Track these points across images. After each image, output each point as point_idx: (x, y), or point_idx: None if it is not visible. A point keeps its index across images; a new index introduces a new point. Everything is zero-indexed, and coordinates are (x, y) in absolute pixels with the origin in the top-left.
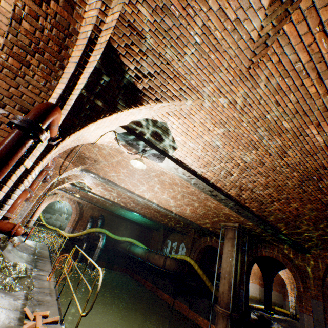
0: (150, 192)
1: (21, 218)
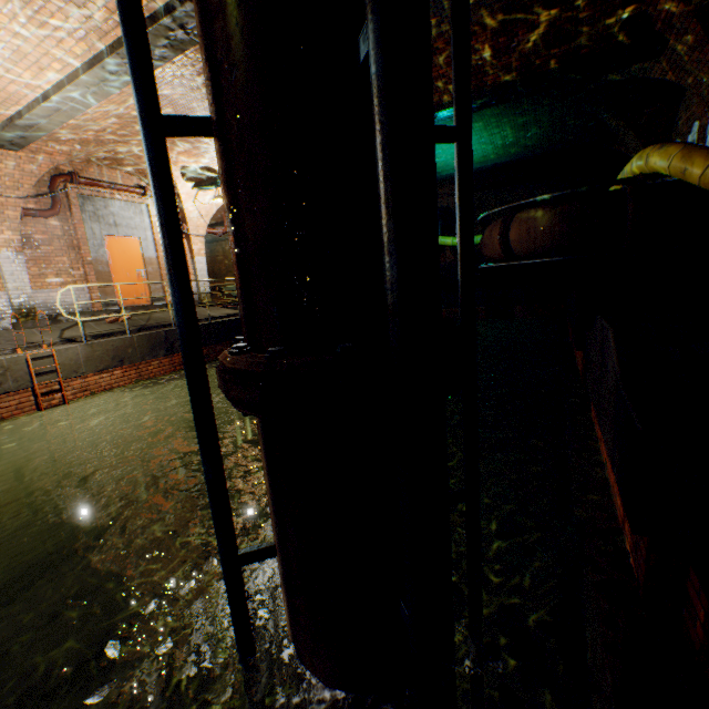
0: (1, 40)
1: (7, 282)
